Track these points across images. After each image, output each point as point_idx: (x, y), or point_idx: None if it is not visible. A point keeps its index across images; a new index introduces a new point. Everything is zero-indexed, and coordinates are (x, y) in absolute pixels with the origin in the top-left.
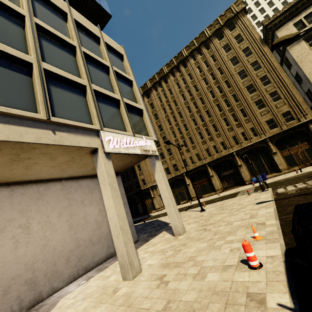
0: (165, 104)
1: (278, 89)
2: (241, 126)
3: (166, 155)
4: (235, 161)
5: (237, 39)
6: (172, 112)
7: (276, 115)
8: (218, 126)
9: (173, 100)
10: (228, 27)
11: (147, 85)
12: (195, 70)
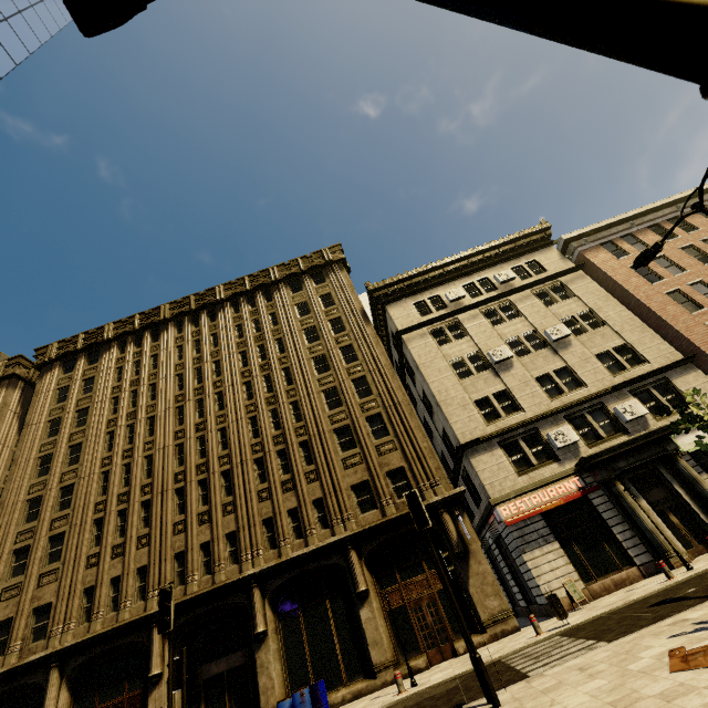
0: (126, 387)
1: (385, 412)
2: (294, 487)
3: (37, 558)
4: (251, 614)
5: (324, 300)
6: (133, 414)
7: (375, 473)
8: (236, 476)
9: (152, 382)
10: (314, 278)
11: (104, 331)
12: (229, 331)
